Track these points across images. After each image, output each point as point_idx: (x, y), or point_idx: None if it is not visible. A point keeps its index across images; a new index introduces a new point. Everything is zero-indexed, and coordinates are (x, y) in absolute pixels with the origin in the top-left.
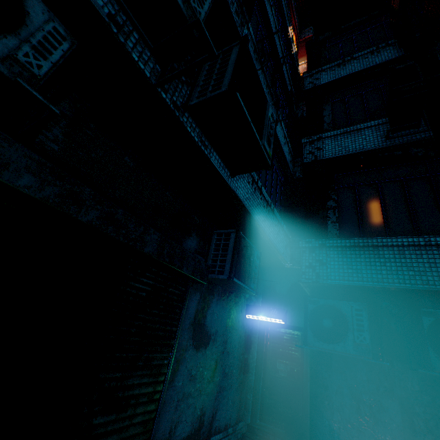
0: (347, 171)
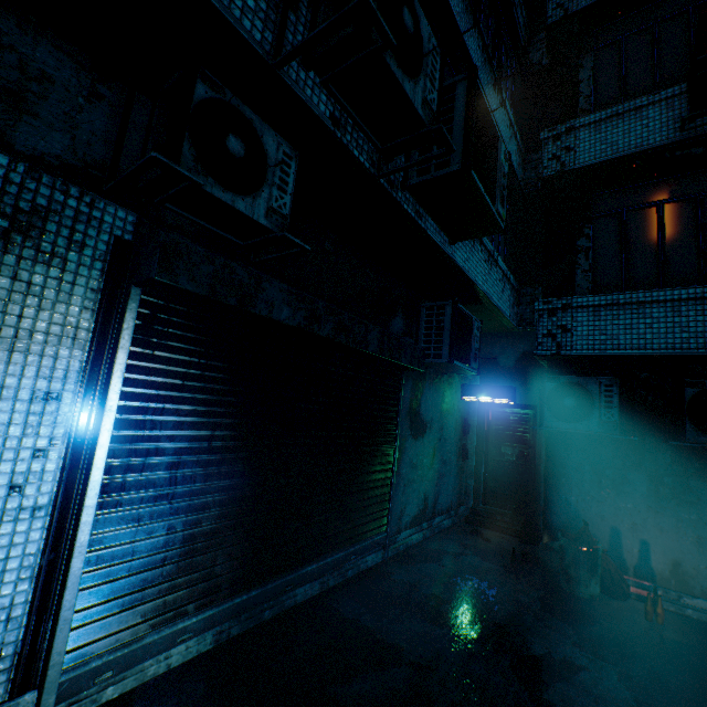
0: (612, 188)
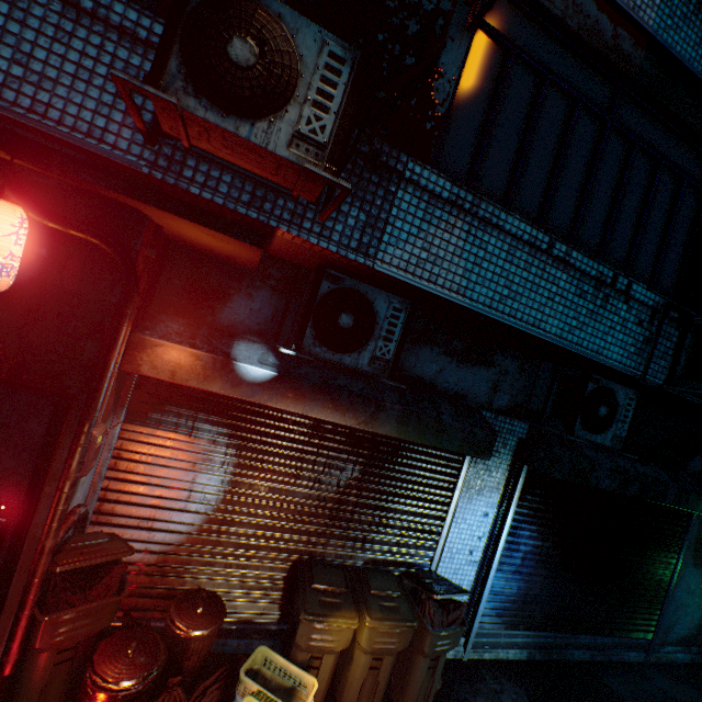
0: None
